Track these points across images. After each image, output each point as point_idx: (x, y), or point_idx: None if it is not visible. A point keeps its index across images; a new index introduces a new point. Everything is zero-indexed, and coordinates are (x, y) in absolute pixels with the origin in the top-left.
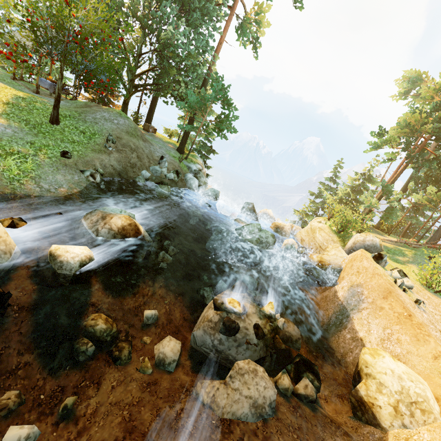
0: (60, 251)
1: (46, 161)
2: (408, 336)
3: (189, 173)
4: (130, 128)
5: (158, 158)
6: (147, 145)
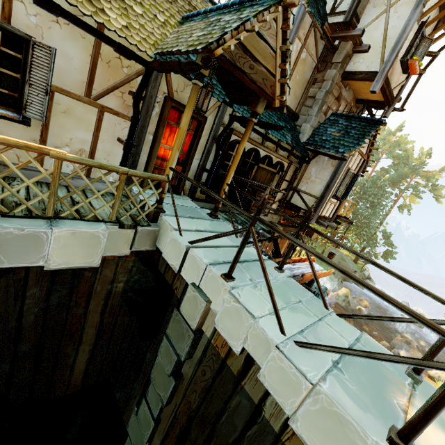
0: (361, 308)
1: (331, 276)
2: None
3: (367, 279)
4: (341, 256)
5: (352, 270)
6: (347, 263)
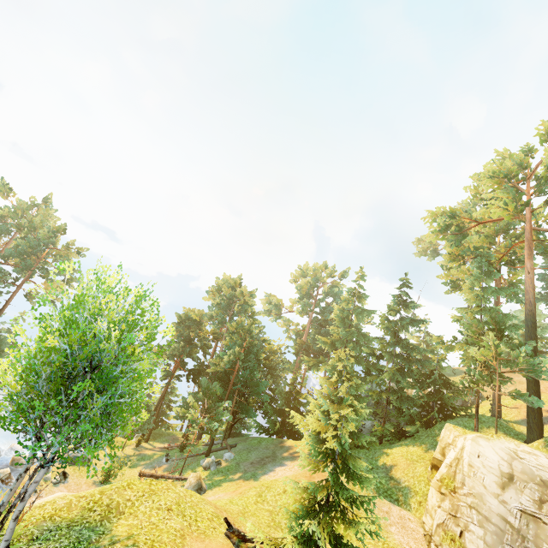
0: None
1: None
2: None
3: None
4: None
5: None
6: None
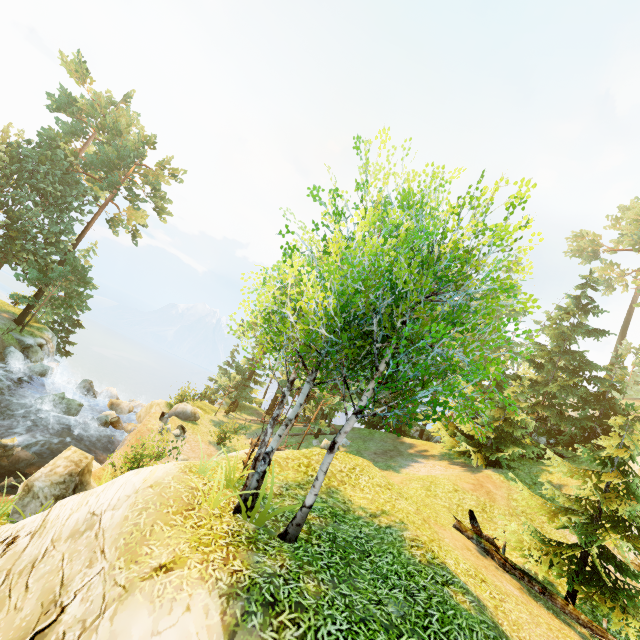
0: None
1: None
2: (123, 453)
3: (12, 347)
4: None
5: None
6: None
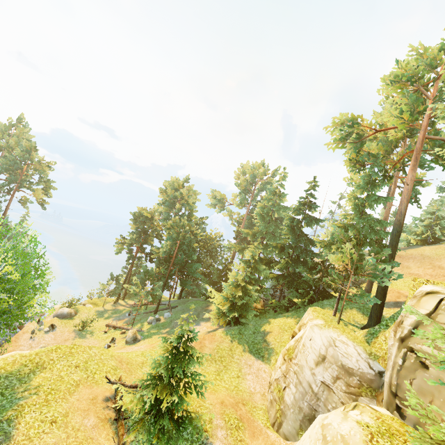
0: None
1: None
2: None
3: None
4: None
5: None
6: None
